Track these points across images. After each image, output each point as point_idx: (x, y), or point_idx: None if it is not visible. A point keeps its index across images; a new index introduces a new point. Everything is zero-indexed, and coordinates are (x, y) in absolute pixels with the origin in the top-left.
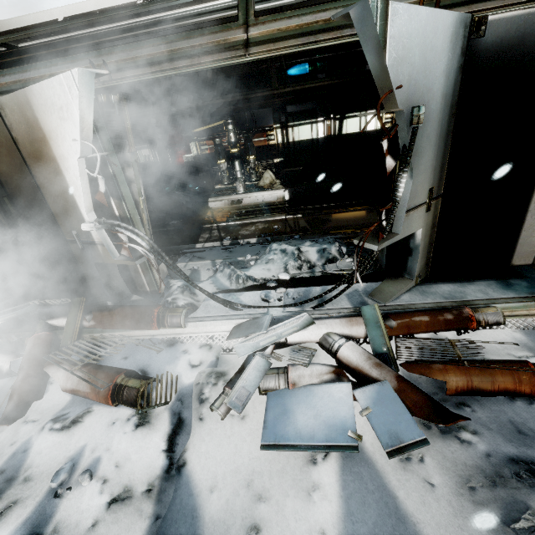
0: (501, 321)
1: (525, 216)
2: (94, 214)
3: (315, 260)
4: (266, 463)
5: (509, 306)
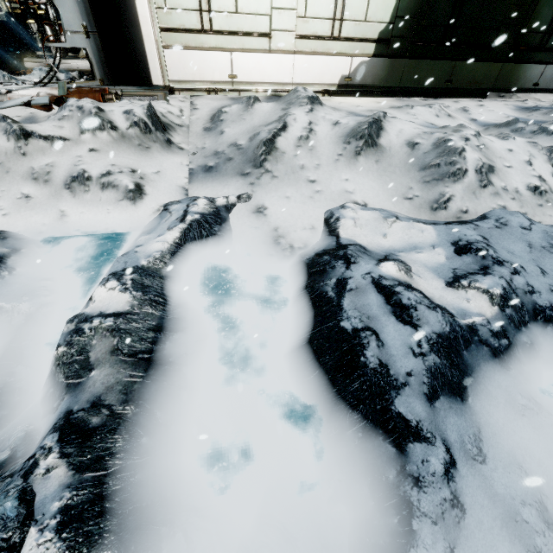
0: (120, 93)
1: (147, 54)
2: None
3: (62, 78)
4: None
5: (130, 91)
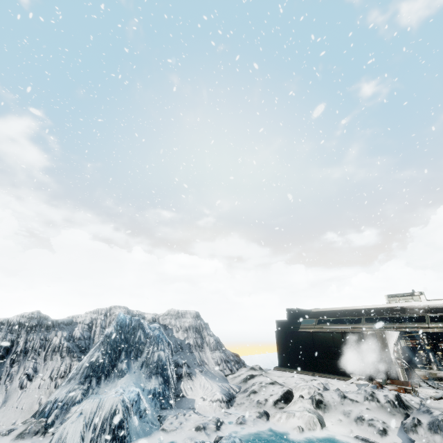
0: None
1: None
2: (393, 354)
3: None
4: None
5: None
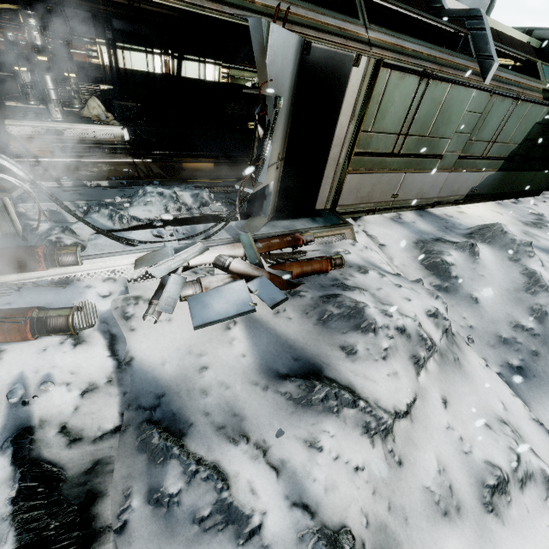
0: (313, 240)
1: (323, 178)
2: None
3: (191, 203)
4: (197, 339)
5: (316, 232)
